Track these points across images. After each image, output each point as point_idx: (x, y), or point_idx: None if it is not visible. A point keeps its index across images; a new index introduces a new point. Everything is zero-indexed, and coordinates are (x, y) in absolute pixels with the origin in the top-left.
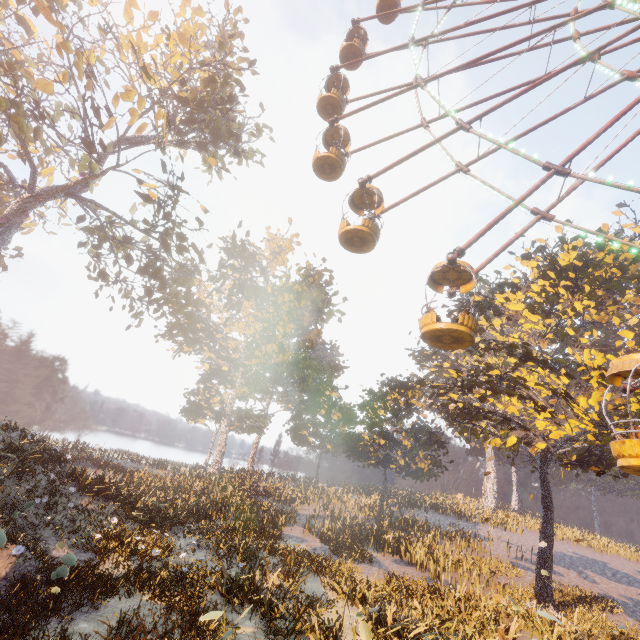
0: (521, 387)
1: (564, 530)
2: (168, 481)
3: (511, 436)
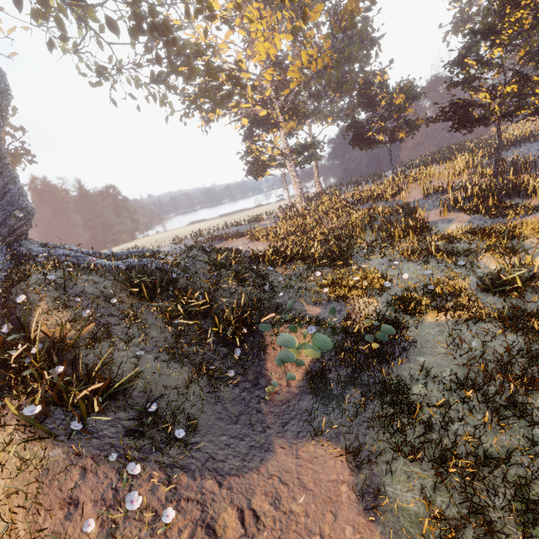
0: None
1: None
2: (285, 227)
3: None
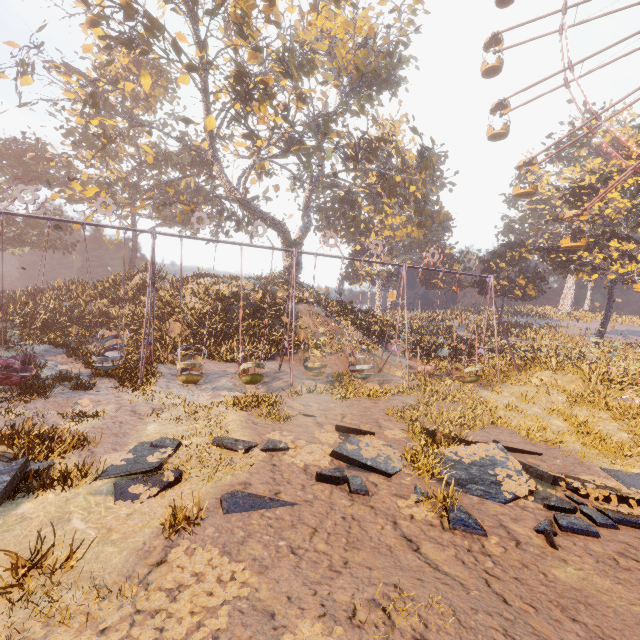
0: (606, 246)
1: (624, 318)
2: None
3: (594, 274)
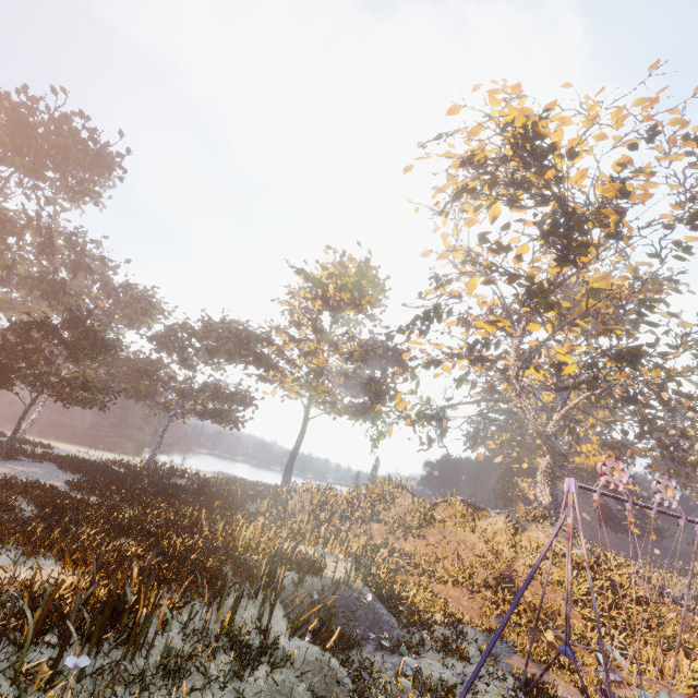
0: None
1: None
2: None
3: None
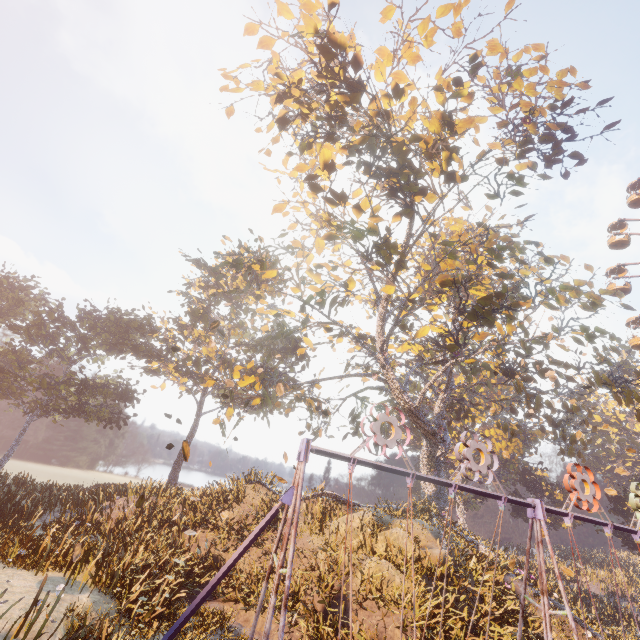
0: None
1: None
2: None
3: None
